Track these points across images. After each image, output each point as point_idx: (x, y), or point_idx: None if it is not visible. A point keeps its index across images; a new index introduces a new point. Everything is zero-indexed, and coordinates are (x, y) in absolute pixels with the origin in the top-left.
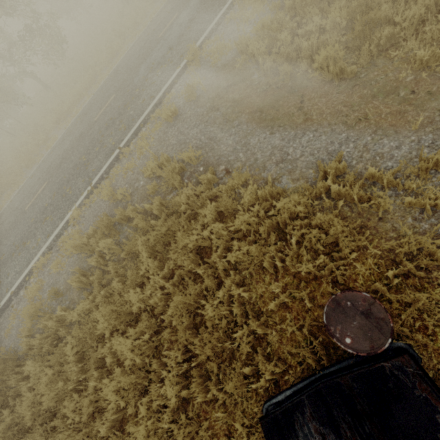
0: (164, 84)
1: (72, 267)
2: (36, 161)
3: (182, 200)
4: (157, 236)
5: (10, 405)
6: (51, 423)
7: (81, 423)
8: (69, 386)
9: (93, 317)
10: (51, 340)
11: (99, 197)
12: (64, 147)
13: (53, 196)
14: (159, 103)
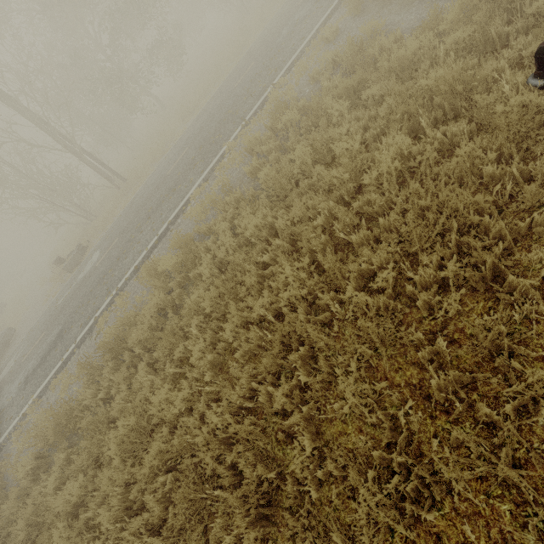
0: (316, 24)
1: (237, 176)
2: (164, 153)
3: (373, 52)
4: (351, 81)
5: (197, 267)
6: (252, 250)
7: (287, 235)
8: (267, 220)
9: (284, 167)
10: (232, 215)
11: (255, 126)
12: (200, 121)
13: (199, 150)
14: (313, 39)
